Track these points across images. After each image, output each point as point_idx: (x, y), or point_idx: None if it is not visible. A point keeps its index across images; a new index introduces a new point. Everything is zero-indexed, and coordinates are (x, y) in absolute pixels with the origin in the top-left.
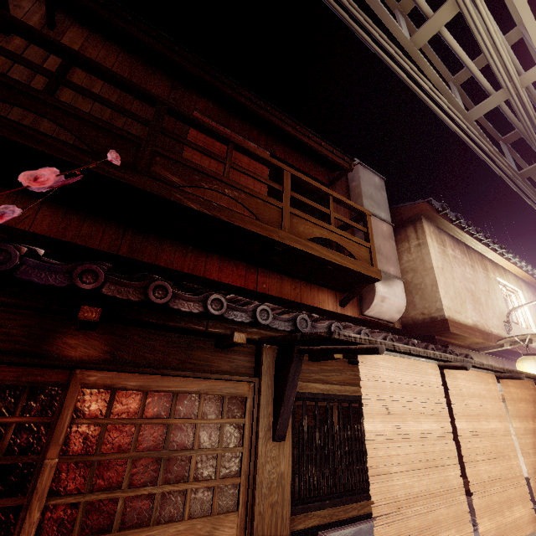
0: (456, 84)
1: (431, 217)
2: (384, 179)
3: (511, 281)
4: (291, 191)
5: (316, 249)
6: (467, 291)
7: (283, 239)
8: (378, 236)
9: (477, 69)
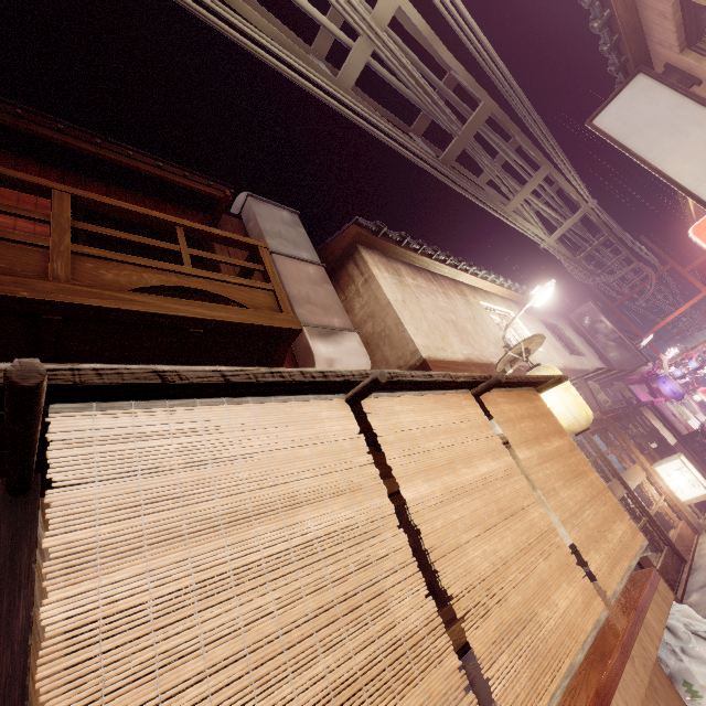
0: (320, 57)
1: (370, 243)
2: (298, 213)
3: (498, 303)
4: (76, 221)
5: (145, 303)
6: (447, 322)
7: (48, 294)
8: (302, 282)
9: (317, 11)
